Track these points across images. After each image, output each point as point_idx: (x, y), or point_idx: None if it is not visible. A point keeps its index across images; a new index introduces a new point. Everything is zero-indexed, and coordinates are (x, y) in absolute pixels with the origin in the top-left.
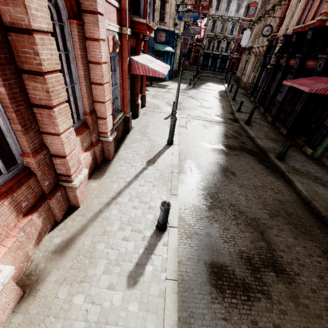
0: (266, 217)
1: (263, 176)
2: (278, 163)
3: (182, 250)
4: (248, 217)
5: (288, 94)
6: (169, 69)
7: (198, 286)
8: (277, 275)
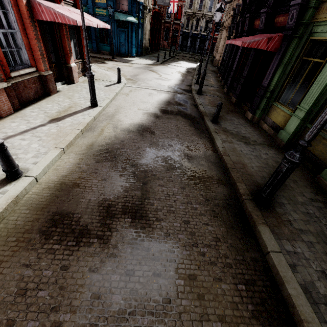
0: (162, 169)
1: (185, 136)
2: (209, 124)
3: (28, 200)
4: (139, 169)
5: (241, 60)
6: (136, 45)
7: (19, 234)
8: (132, 221)
